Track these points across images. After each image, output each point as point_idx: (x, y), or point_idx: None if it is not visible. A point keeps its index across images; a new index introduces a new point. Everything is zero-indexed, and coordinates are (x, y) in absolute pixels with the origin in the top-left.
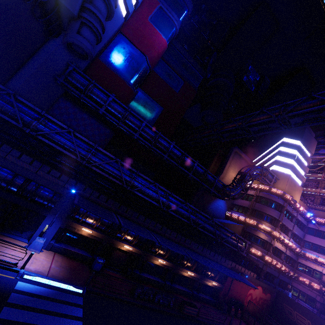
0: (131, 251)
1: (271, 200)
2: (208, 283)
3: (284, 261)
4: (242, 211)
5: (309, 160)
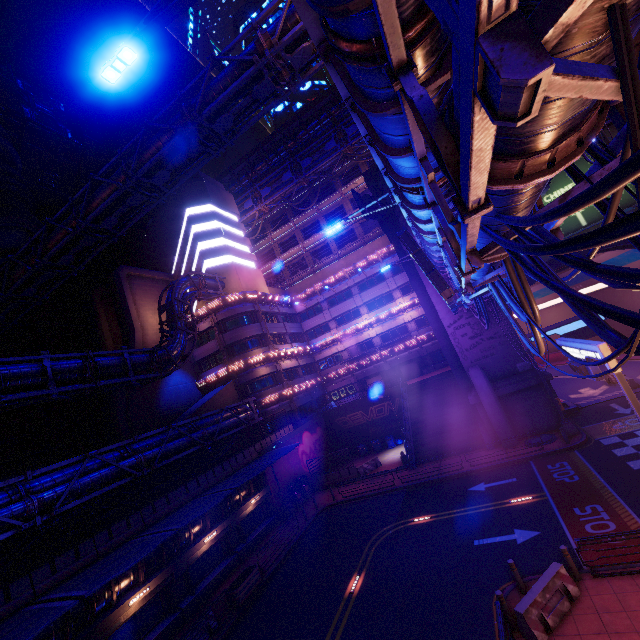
0: None
1: (238, 314)
2: (247, 511)
3: (305, 375)
4: (217, 361)
5: (241, 226)
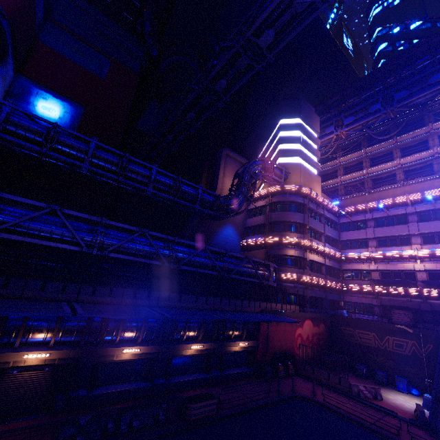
0: (51, 360)
1: (289, 201)
2: (233, 349)
3: (326, 275)
4: (260, 232)
5: (317, 141)
